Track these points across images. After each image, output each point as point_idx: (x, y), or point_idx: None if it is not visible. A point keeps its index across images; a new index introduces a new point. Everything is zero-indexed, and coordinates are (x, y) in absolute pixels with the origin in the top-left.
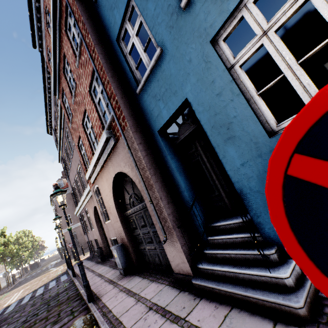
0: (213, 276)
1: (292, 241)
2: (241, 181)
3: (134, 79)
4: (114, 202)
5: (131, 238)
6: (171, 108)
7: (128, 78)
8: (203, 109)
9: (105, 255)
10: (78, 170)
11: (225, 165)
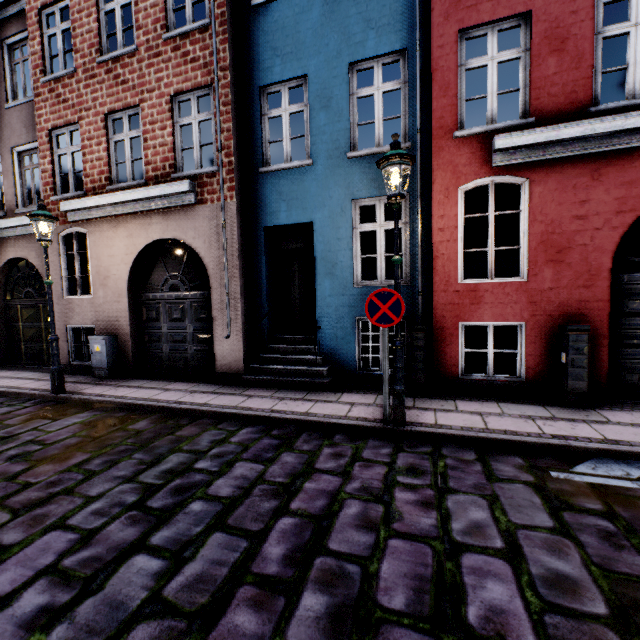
0: (267, 373)
1: (367, 309)
2: (323, 306)
3: (262, 152)
4: (129, 273)
5: (136, 332)
6: (294, 219)
7: (253, 143)
8: (322, 241)
9: None
10: None
11: (318, 291)
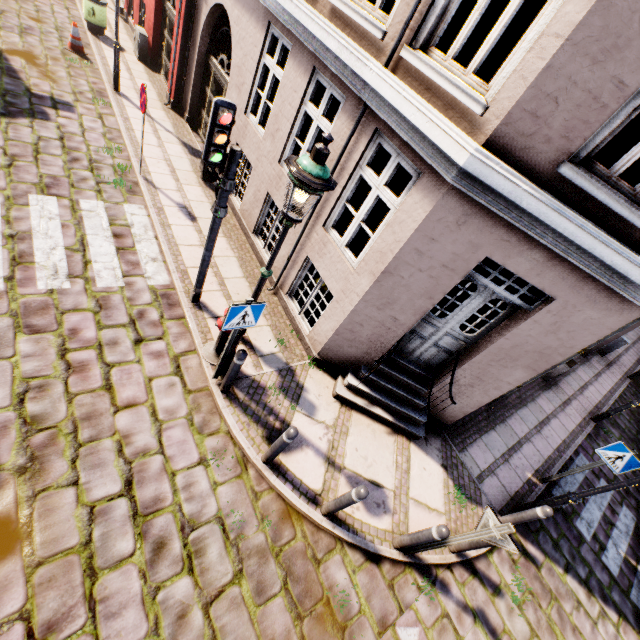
0: None
1: None
2: None
3: None
4: None
5: None
6: None
7: None
8: None
9: None
10: None
11: None
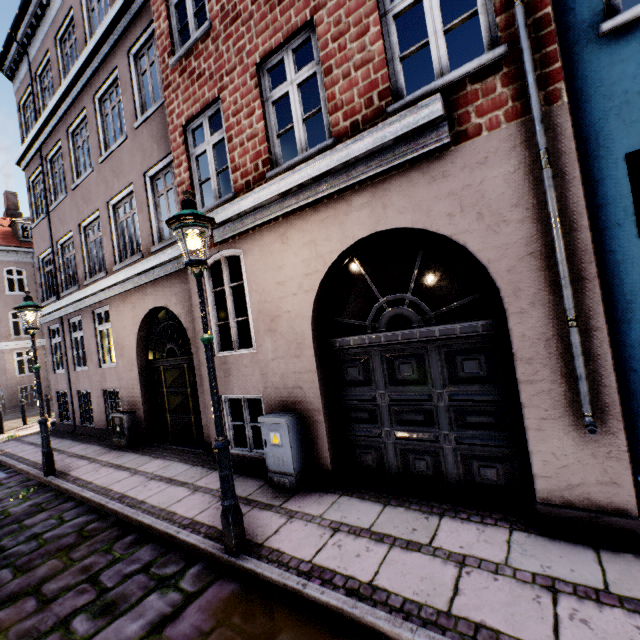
0: None
1: None
2: None
3: None
4: (312, 306)
5: (328, 405)
6: None
7: None
8: None
9: (142, 433)
10: (116, 201)
11: None
